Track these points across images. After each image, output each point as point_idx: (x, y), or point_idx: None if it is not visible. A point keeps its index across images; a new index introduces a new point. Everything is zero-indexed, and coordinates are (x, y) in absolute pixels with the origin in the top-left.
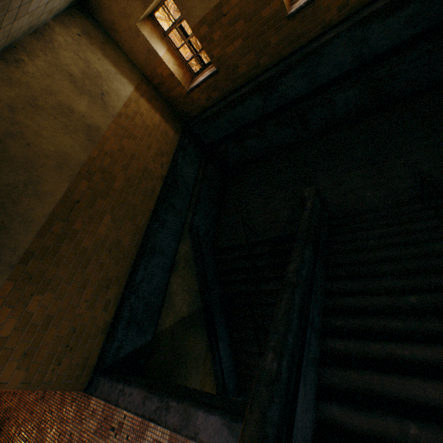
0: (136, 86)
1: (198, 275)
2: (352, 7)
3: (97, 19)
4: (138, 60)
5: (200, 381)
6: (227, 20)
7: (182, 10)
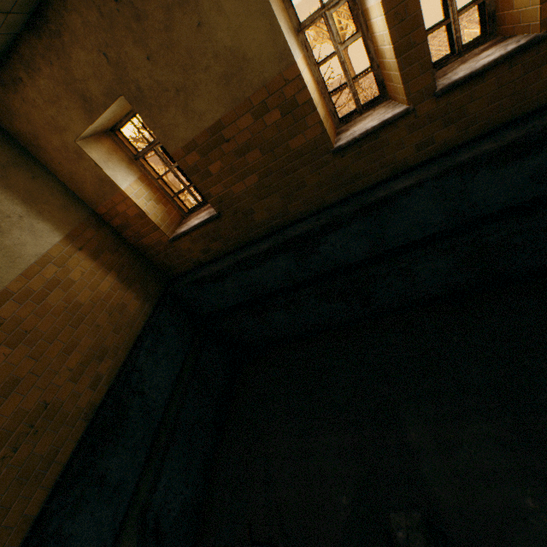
0: (71, 232)
1: None
2: (440, 146)
3: (7, 128)
4: (84, 191)
5: None
6: (232, 147)
7: (154, 128)
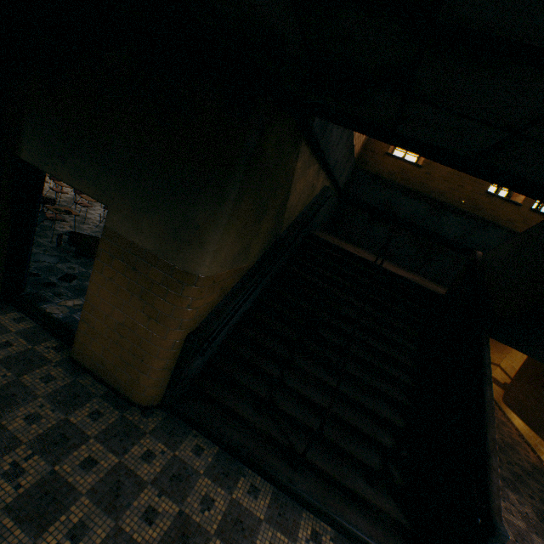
0: None
1: (303, 214)
2: (514, 227)
3: None
4: None
5: (223, 272)
6: None
7: None
